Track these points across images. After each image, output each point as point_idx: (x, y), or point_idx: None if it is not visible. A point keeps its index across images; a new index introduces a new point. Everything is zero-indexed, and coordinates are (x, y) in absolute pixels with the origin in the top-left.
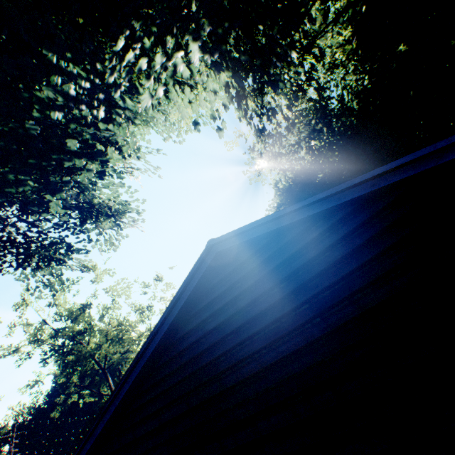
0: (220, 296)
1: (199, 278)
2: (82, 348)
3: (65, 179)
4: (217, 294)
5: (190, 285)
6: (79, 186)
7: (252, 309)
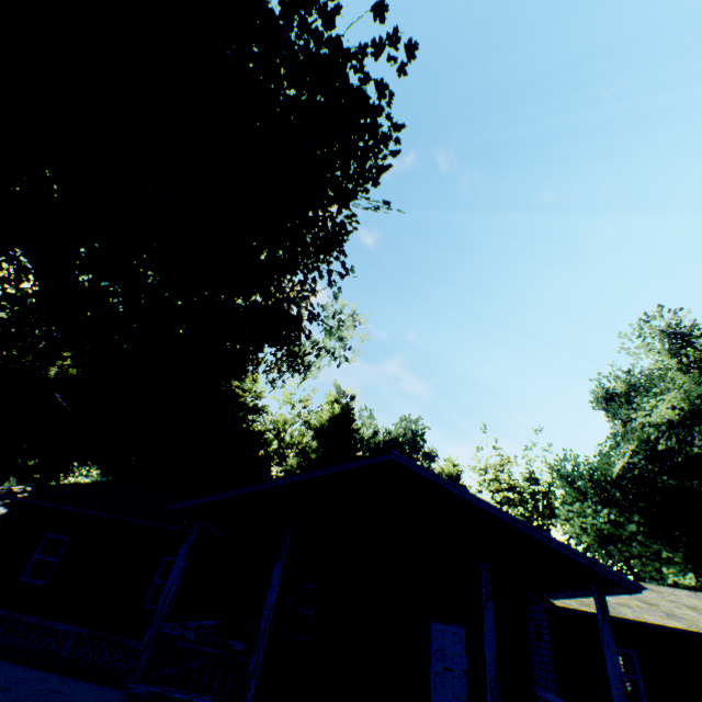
0: None
1: None
2: None
3: None
4: None
5: None
6: None
7: None
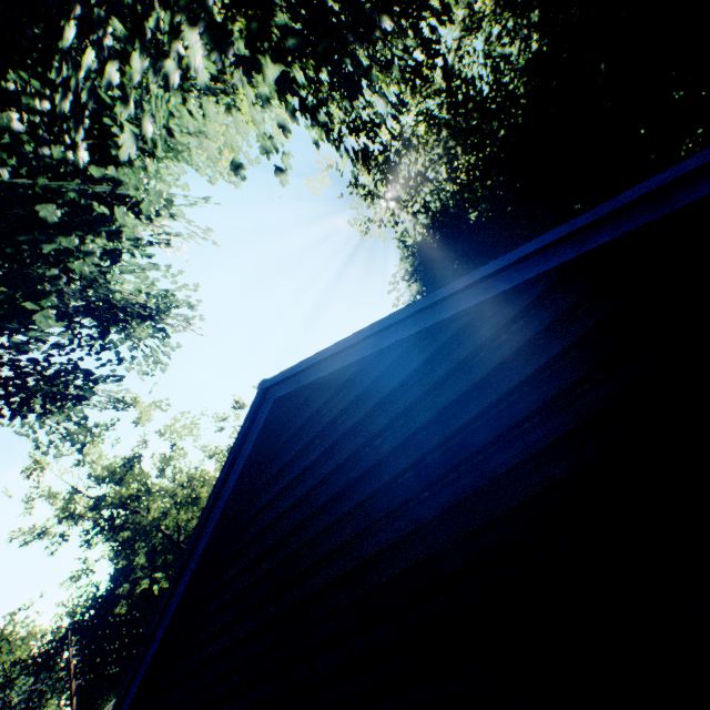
0: (294, 459)
1: (254, 440)
2: (140, 519)
3: (49, 274)
4: (290, 457)
5: (243, 451)
6: (81, 278)
7: (338, 479)
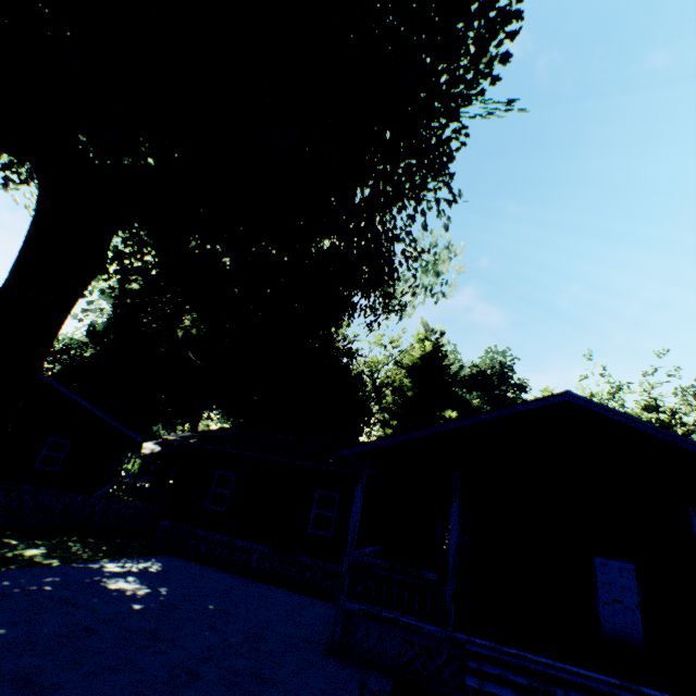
0: None
1: None
2: None
3: None
4: None
5: None
6: None
7: None
